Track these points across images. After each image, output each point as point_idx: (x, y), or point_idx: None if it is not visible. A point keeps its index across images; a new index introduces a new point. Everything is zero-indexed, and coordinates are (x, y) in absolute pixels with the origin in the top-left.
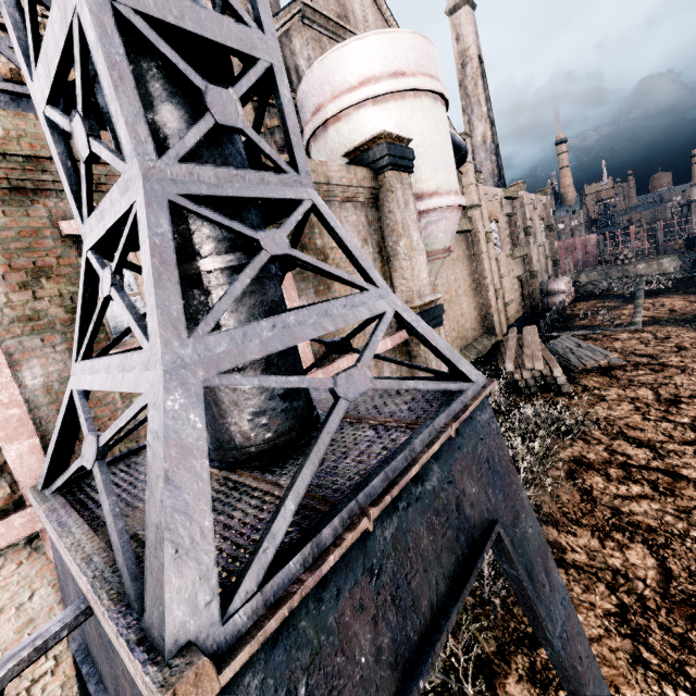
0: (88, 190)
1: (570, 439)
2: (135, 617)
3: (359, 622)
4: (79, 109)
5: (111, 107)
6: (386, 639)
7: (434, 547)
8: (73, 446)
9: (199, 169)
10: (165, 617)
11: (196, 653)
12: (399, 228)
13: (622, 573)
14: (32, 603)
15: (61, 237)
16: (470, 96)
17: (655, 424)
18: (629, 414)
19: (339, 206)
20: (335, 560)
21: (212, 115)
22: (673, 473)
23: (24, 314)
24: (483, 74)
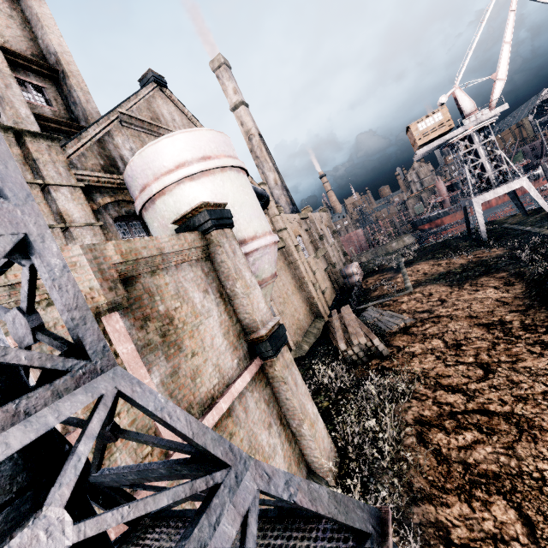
0: None
1: (407, 401)
2: None
3: None
4: None
5: None
6: None
7: None
8: None
9: None
10: None
11: None
12: (233, 274)
13: (499, 537)
14: None
15: None
16: (259, 157)
17: (454, 369)
18: (435, 364)
19: (176, 268)
20: None
21: None
22: (485, 411)
23: None
24: (264, 143)
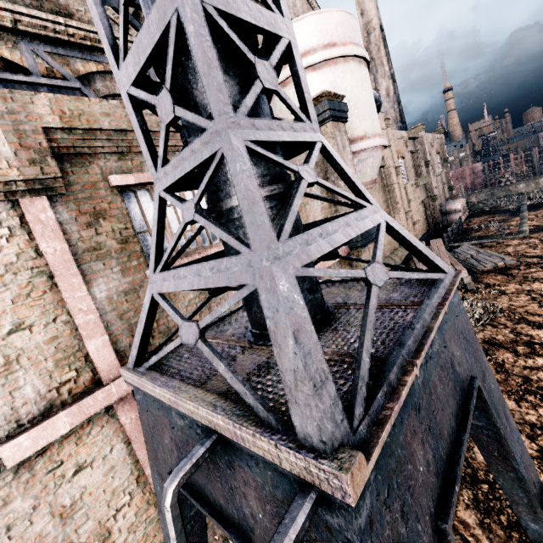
0: (165, 146)
1: (480, 326)
2: (282, 434)
3: (415, 442)
4: (167, 85)
5: (203, 80)
6: (430, 456)
7: (444, 393)
8: (149, 336)
9: (257, 121)
10: (322, 428)
11: (351, 450)
12: None
13: (538, 426)
14: (112, 454)
15: (110, 188)
16: (374, 59)
17: None
18: (527, 304)
19: None
20: (405, 395)
21: (261, 81)
22: None
23: (91, 246)
24: (384, 40)
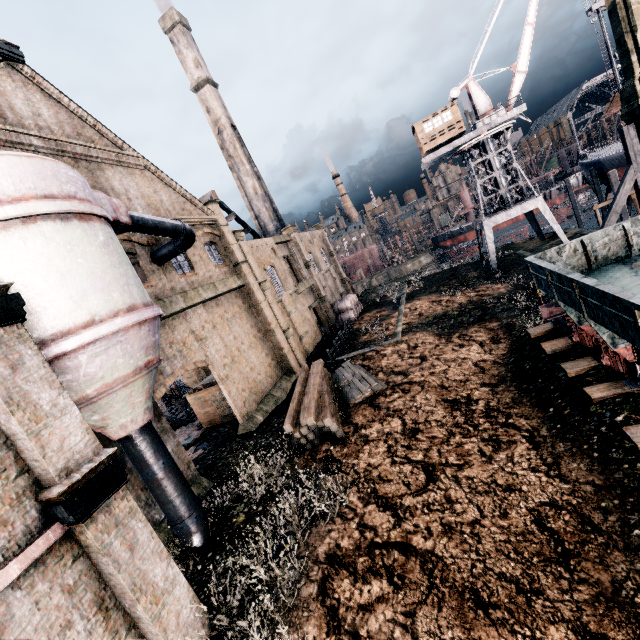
0: None
1: (330, 520)
2: None
3: None
4: None
5: None
6: None
7: None
8: None
9: None
10: None
11: None
12: (2, 405)
13: None
14: None
15: None
16: (233, 157)
17: (399, 469)
18: (382, 460)
19: None
20: None
21: None
22: (406, 546)
23: None
24: (240, 138)
